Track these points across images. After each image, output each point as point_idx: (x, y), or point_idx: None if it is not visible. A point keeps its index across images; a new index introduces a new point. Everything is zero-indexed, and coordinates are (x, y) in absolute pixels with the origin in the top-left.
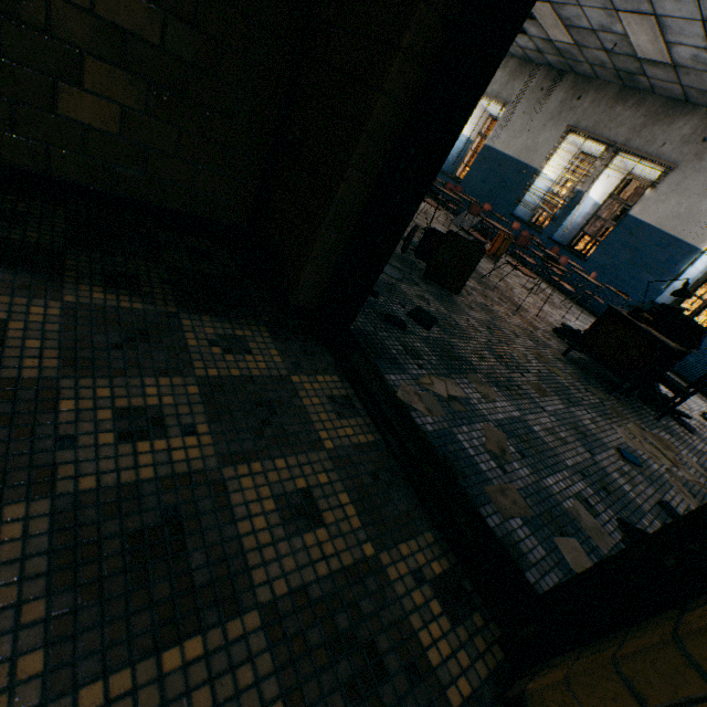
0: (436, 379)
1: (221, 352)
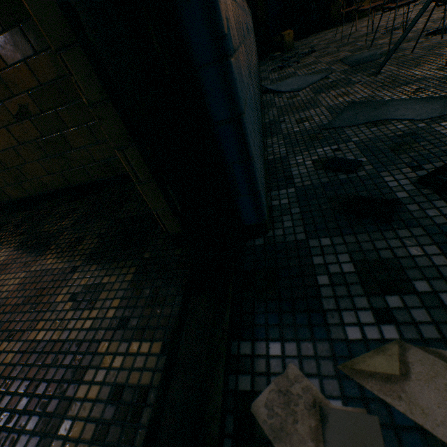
0: (430, 360)
1: (70, 308)
